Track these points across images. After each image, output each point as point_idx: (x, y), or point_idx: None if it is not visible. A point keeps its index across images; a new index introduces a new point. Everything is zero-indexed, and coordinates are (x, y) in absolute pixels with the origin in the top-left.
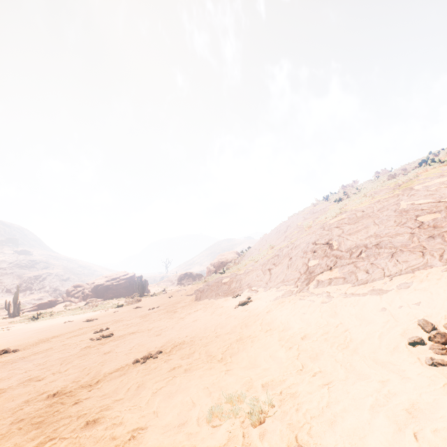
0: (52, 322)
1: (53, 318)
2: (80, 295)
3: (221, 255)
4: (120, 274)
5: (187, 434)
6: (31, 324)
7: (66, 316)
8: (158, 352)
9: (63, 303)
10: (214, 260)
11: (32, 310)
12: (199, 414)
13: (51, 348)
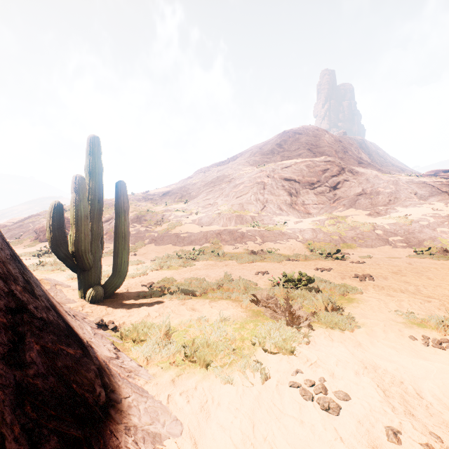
0: None
1: None
2: None
3: (12, 219)
4: None
5: None
6: None
7: None
8: None
9: None
10: (3, 223)
11: None
12: None
13: None
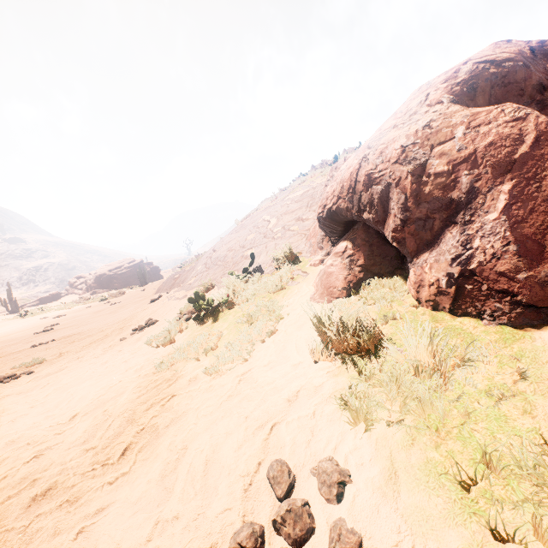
0: (34, 318)
1: (40, 314)
2: (84, 287)
3: None
4: (125, 262)
5: (2, 371)
6: (17, 321)
7: (52, 312)
8: (52, 340)
9: (67, 296)
10: None
11: (35, 305)
12: (18, 366)
13: (4, 341)
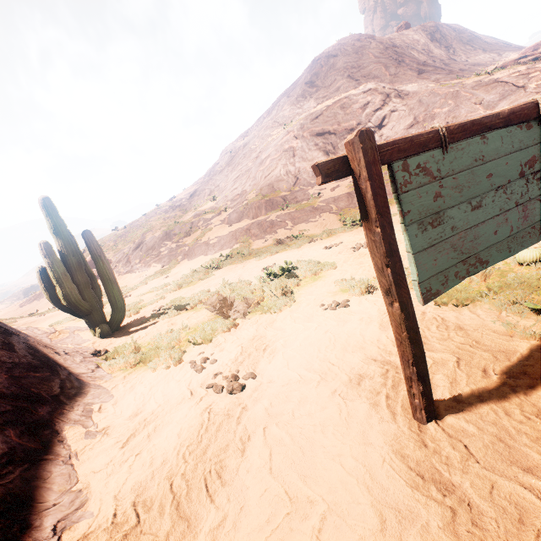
0: None
1: None
2: None
3: None
4: None
5: None
6: None
7: None
8: None
9: None
10: None
11: None
12: None
13: None
